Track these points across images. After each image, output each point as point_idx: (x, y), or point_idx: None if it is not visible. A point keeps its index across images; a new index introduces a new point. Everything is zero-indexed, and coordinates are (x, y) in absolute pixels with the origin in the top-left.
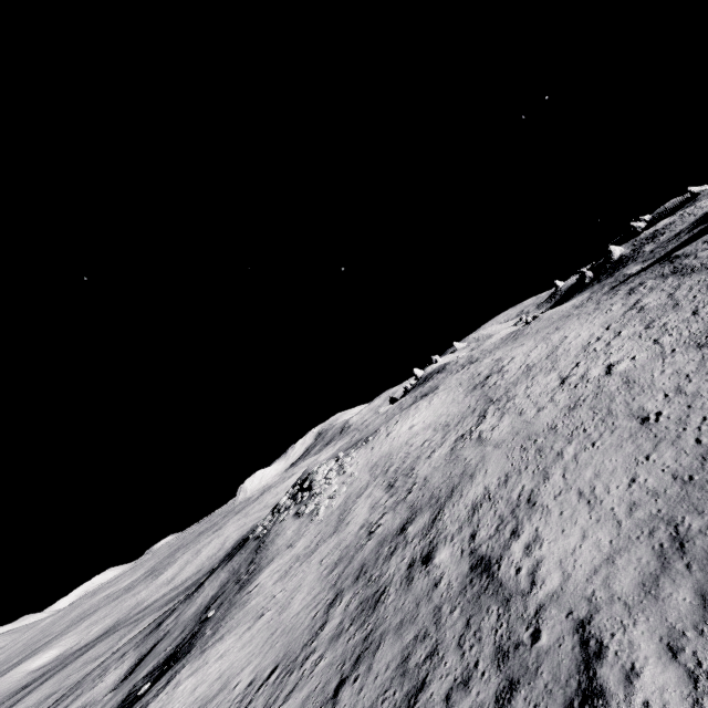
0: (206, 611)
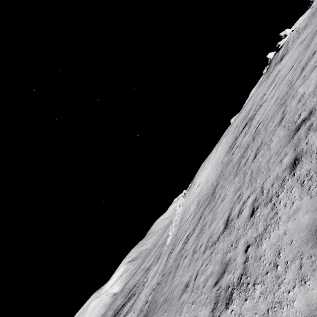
0: None
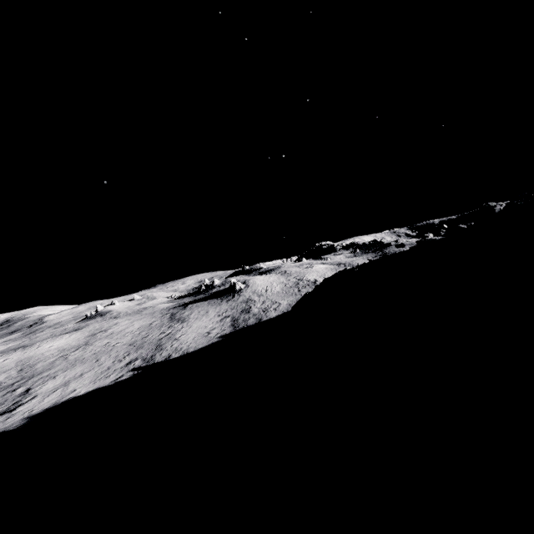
0: None
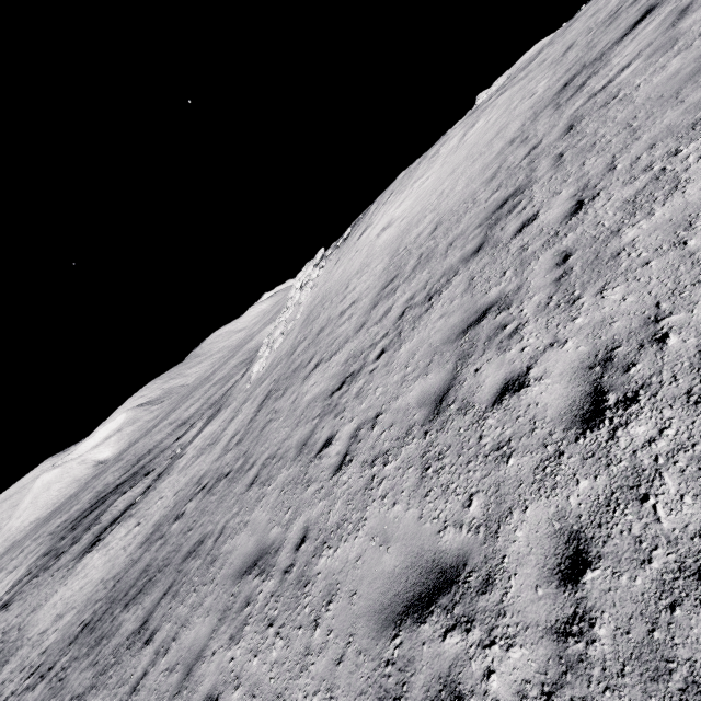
0: None
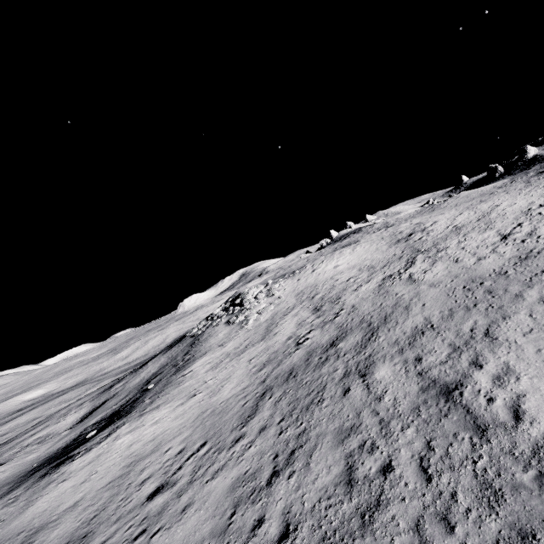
0: (147, 383)
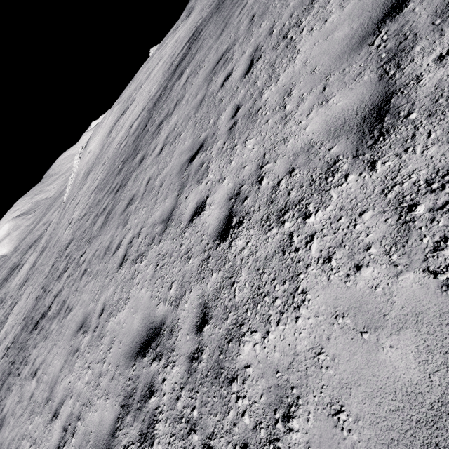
0: None
